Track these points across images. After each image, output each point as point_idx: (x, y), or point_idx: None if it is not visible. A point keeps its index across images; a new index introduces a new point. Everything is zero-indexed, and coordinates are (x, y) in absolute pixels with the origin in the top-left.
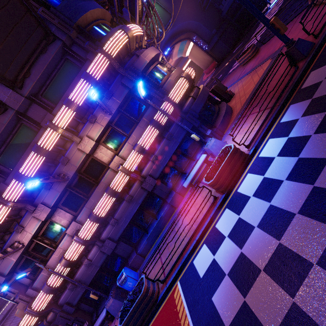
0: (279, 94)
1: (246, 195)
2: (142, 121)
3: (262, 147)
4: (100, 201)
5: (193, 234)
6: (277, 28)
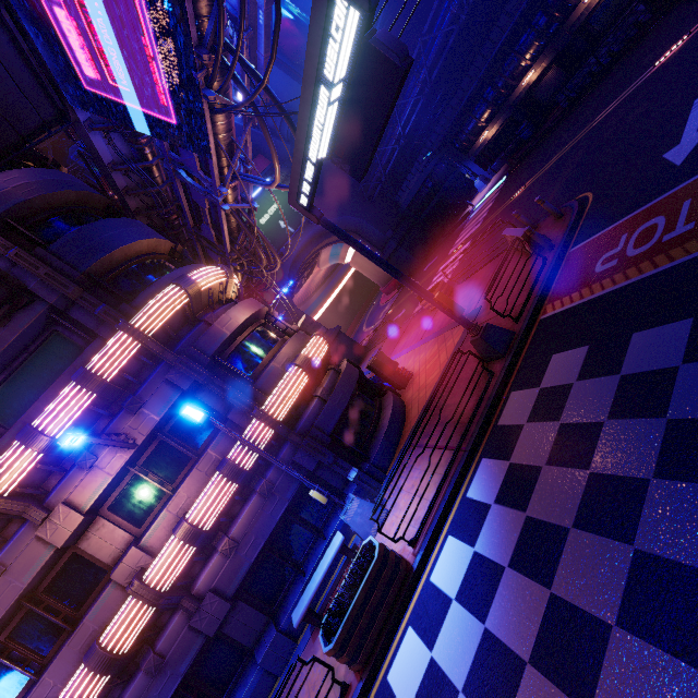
0: (466, 425)
1: None
2: (205, 458)
3: (436, 553)
4: (65, 692)
5: None
6: (447, 307)
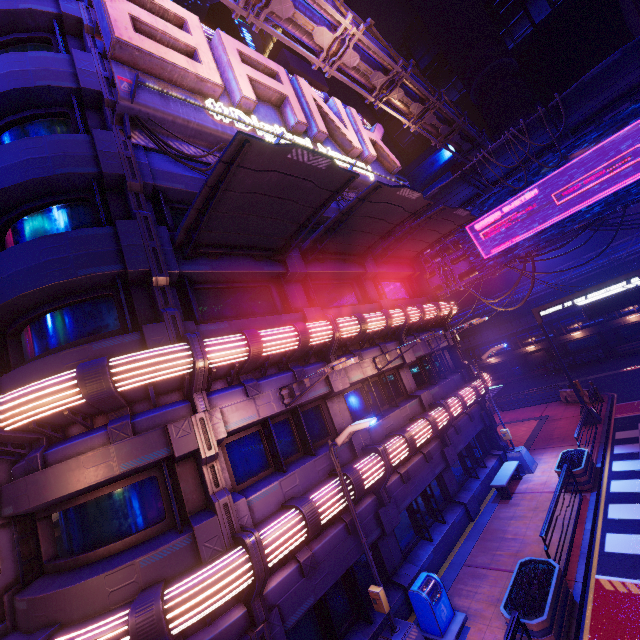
0: (593, 436)
1: (632, 492)
2: (452, 380)
3: (608, 466)
4: (418, 425)
5: (575, 525)
6: (578, 389)
